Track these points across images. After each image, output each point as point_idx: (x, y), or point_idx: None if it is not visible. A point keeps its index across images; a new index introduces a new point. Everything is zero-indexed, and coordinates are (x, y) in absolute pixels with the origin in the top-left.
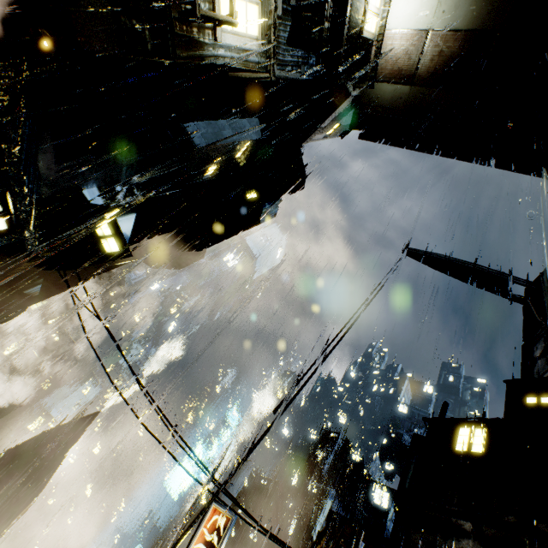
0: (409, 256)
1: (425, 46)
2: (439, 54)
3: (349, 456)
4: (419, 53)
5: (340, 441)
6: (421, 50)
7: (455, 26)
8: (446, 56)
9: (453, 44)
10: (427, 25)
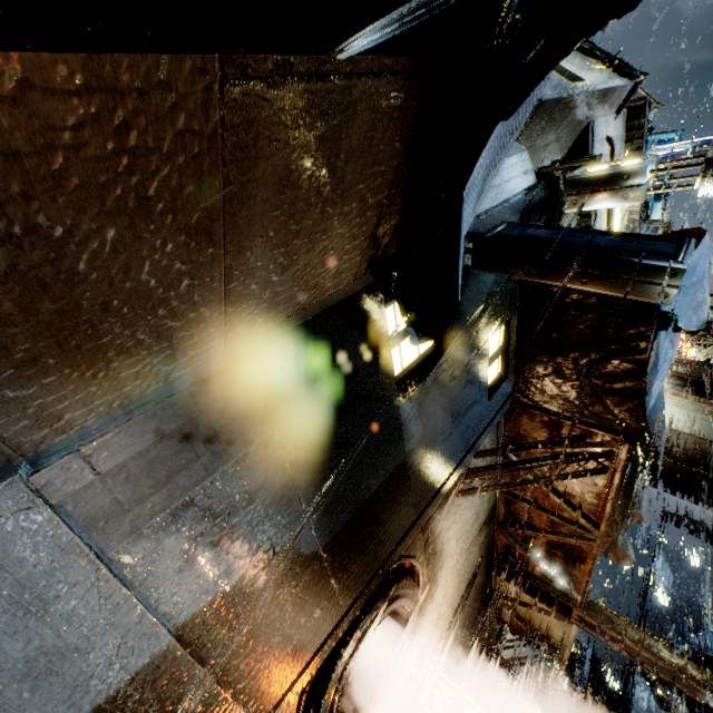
0: (669, 523)
1: (677, 439)
2: (694, 449)
3: (605, 684)
4: (672, 441)
5: (587, 661)
6: (673, 441)
7: (708, 437)
8: (702, 452)
9: (707, 448)
10: (677, 427)
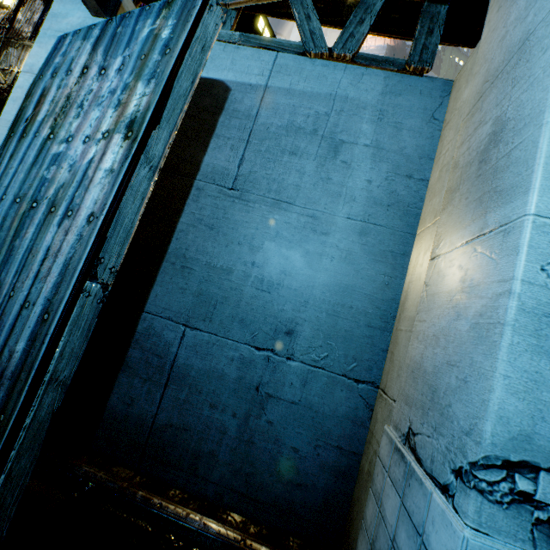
0: None
1: None
2: None
3: None
4: None
5: None
6: None
7: None
8: None
9: None
10: None
